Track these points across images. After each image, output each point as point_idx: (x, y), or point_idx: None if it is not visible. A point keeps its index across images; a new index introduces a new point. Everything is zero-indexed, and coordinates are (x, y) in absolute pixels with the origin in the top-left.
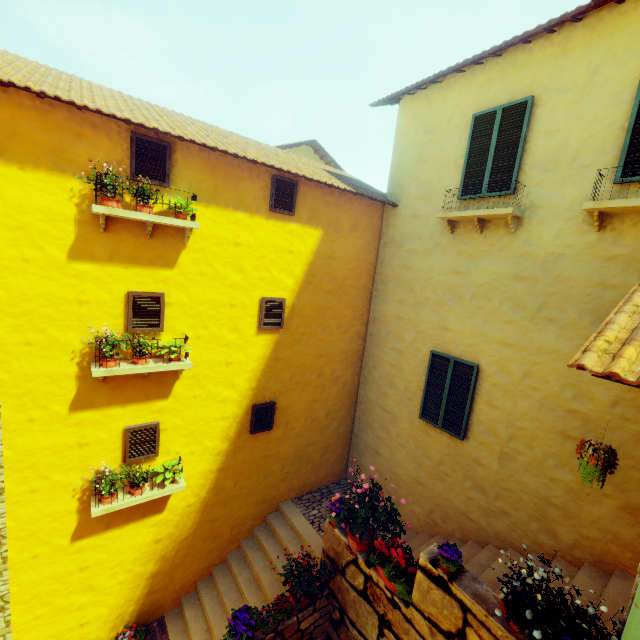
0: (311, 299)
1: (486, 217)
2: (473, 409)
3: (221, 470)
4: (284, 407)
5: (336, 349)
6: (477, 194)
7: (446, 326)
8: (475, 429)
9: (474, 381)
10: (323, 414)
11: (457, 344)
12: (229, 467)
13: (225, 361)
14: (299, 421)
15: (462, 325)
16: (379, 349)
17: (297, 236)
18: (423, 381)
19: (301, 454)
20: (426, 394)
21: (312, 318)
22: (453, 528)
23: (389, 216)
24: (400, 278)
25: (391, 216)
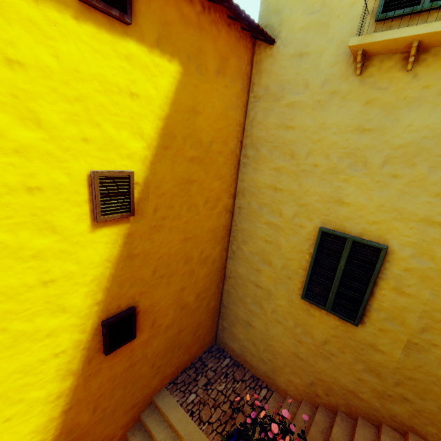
0: (171, 170)
1: (432, 39)
2: (373, 294)
3: (68, 410)
4: (148, 307)
5: (204, 228)
6: (412, 6)
7: (341, 199)
8: (374, 315)
9: (381, 265)
10: (193, 298)
11: (356, 221)
12: (80, 401)
13: (39, 280)
14: (167, 314)
15: (366, 198)
16: (250, 223)
17: (141, 68)
18: (306, 260)
19: (172, 344)
20: (311, 275)
21: (174, 196)
22: (338, 402)
23: (262, 59)
24: (277, 141)
25: (265, 58)
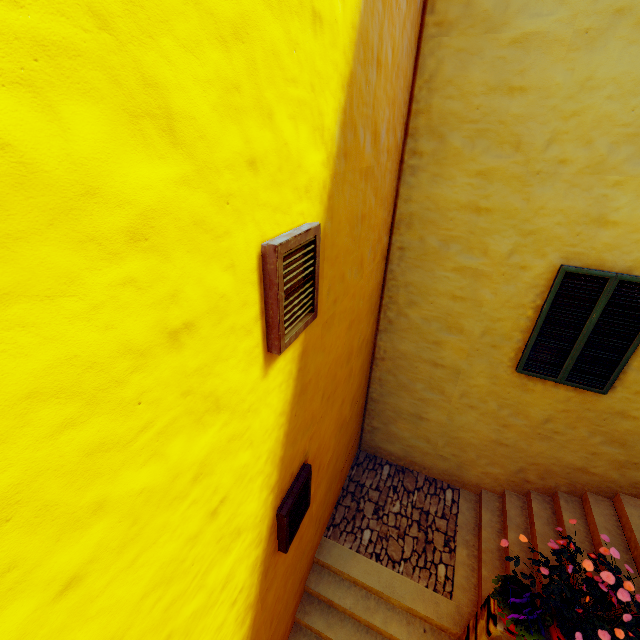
0: (346, 205)
1: None
2: (635, 350)
3: None
4: (315, 453)
5: (364, 297)
6: None
7: (606, 217)
8: (631, 376)
9: None
10: (348, 407)
11: (626, 249)
12: (258, 629)
13: (205, 515)
14: (329, 447)
15: None
16: (424, 273)
17: None
18: (528, 317)
19: (331, 480)
20: (538, 338)
21: (345, 254)
22: (558, 483)
23: None
24: (488, 118)
25: None
